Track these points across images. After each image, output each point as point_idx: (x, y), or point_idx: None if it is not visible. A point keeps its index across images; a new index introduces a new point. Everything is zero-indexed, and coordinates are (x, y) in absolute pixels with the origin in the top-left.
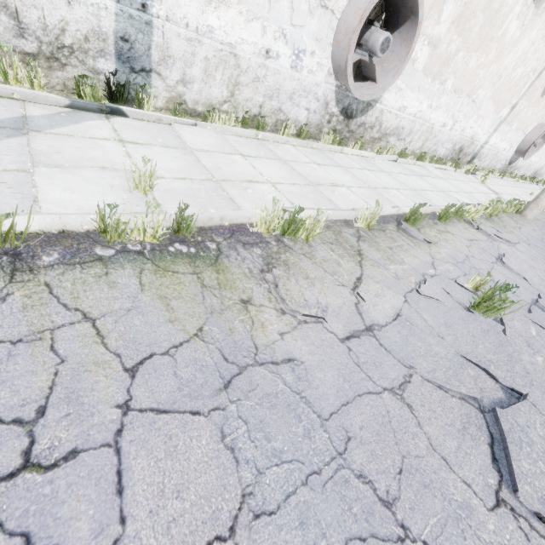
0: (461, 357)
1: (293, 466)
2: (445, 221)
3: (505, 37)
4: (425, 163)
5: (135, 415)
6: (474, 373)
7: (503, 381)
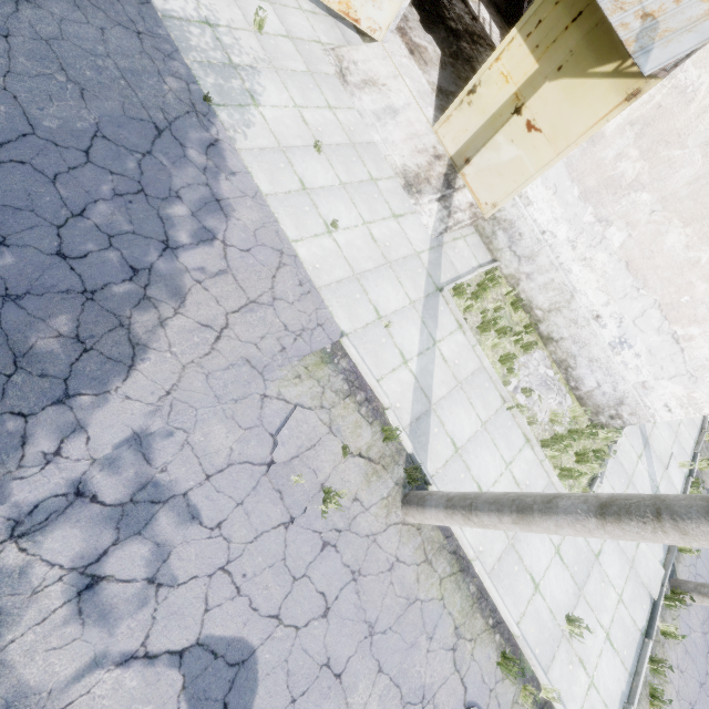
0: None
1: None
2: None
3: None
4: None
5: None
6: None
7: None
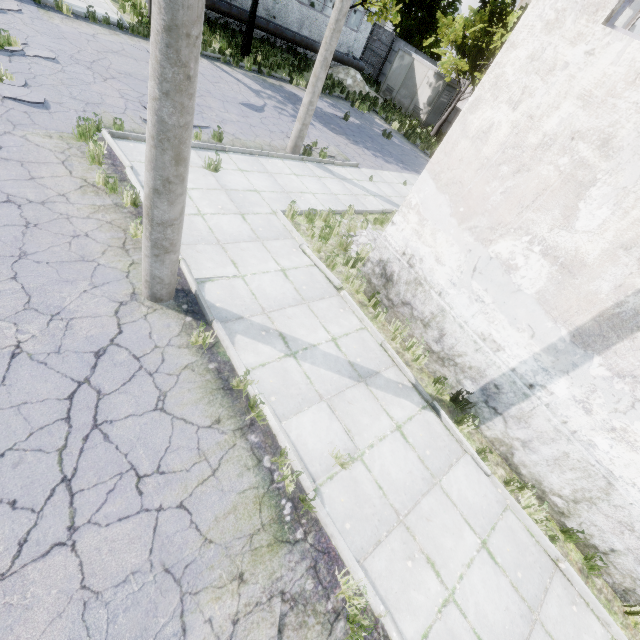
0: None
1: (104, 633)
2: None
3: None
4: None
5: (155, 515)
6: None
7: None
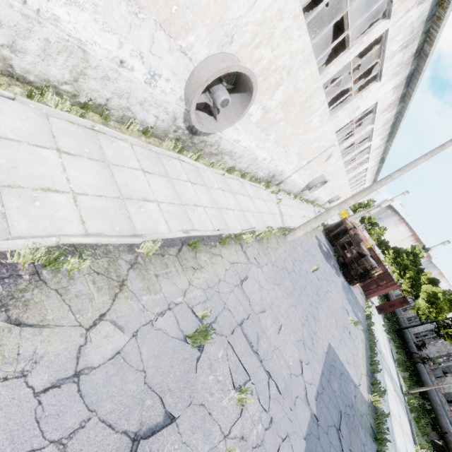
0: (149, 388)
1: None
2: (223, 245)
3: (311, 123)
4: (245, 181)
5: None
6: (151, 402)
7: (168, 407)
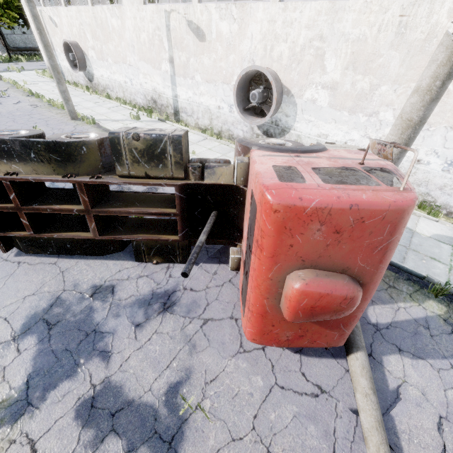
0: None
1: None
2: (37, 97)
3: (115, 28)
4: (115, 103)
5: None
6: None
7: None
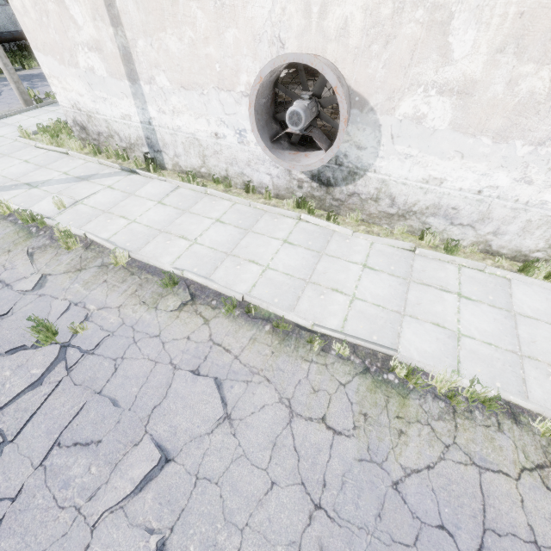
0: None
1: None
2: (227, 313)
3: None
4: (524, 278)
5: None
6: None
7: None
